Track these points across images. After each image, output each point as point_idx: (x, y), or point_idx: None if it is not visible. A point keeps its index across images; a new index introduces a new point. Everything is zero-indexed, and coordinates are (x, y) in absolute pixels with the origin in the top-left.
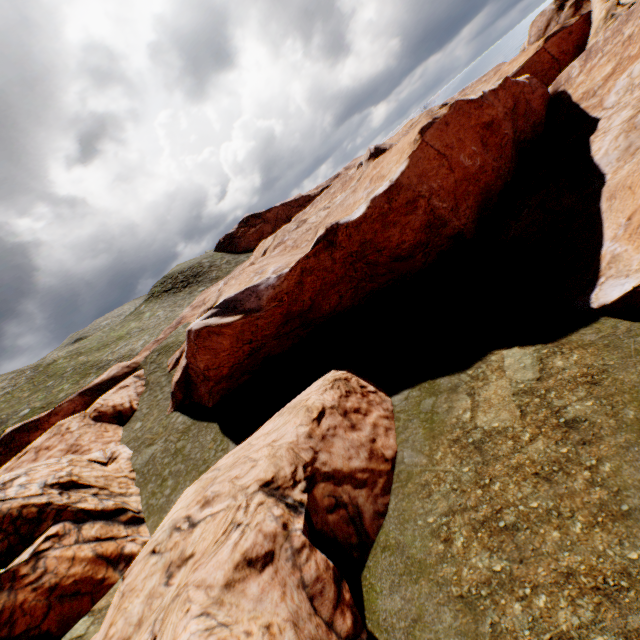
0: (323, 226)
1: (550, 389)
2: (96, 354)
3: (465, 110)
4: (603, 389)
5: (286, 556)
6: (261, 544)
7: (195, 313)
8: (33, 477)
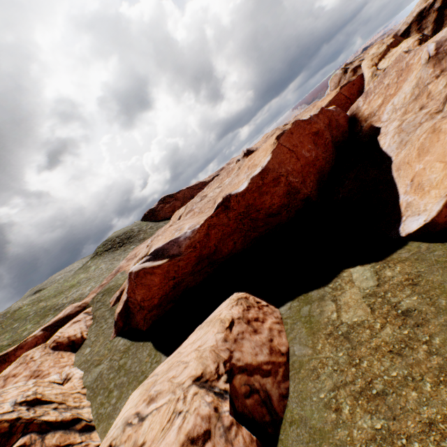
0: (221, 196)
1: (387, 291)
2: (53, 299)
3: (301, 125)
4: (421, 287)
5: (220, 433)
6: (200, 425)
7: (129, 263)
8: (5, 397)
